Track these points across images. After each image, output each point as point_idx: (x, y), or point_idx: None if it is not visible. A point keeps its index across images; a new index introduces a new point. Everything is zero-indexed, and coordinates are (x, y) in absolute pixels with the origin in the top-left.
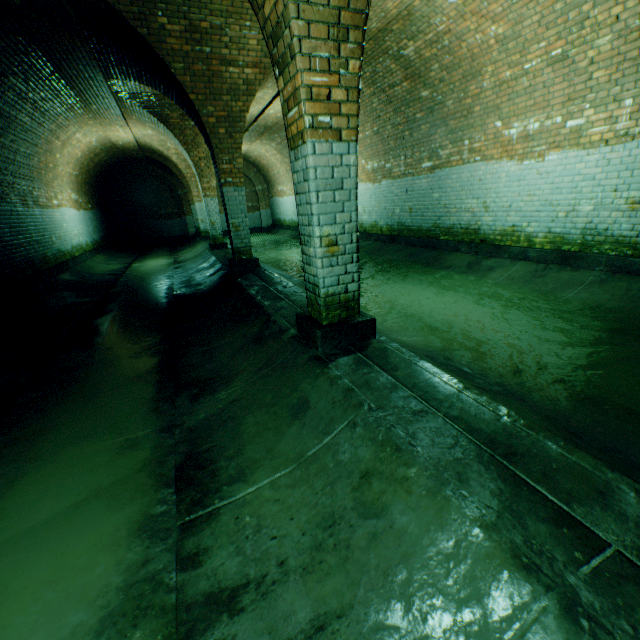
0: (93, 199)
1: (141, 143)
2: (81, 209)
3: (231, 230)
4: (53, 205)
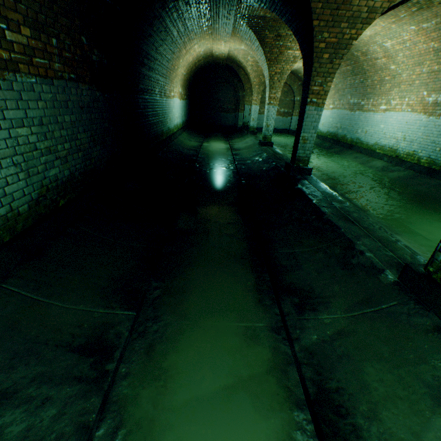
0: (187, 92)
1: (229, 55)
2: (181, 99)
3: (299, 142)
4: (171, 96)
